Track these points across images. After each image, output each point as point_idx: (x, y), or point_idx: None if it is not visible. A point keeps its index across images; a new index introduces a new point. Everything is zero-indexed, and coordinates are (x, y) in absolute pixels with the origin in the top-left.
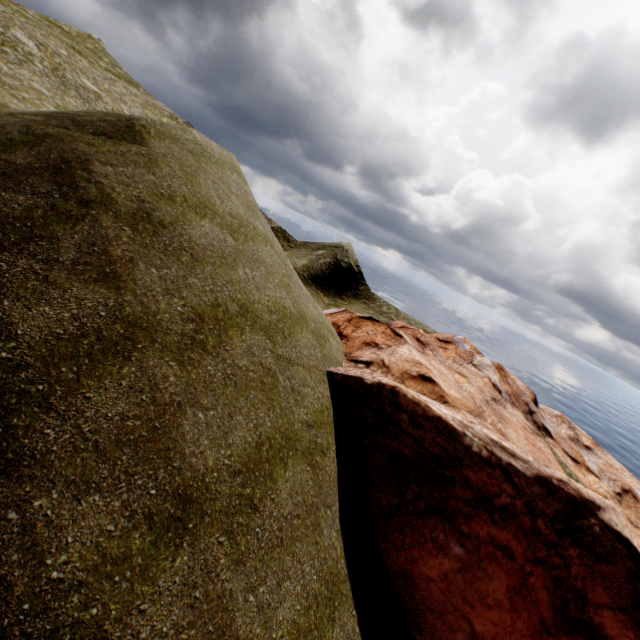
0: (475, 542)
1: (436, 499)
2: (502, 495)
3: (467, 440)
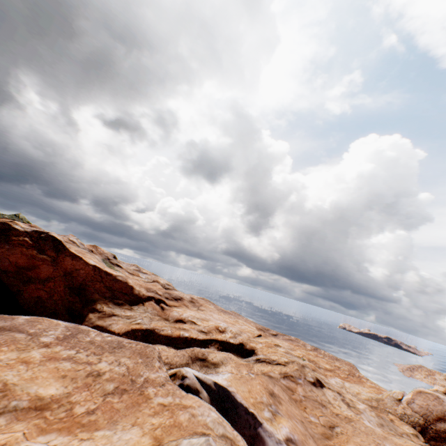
0: (14, 244)
1: (3, 239)
2: (24, 235)
3: (15, 226)
